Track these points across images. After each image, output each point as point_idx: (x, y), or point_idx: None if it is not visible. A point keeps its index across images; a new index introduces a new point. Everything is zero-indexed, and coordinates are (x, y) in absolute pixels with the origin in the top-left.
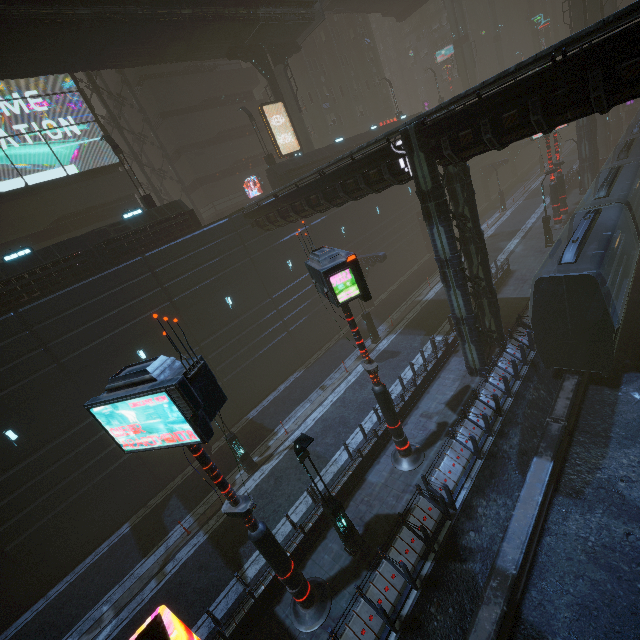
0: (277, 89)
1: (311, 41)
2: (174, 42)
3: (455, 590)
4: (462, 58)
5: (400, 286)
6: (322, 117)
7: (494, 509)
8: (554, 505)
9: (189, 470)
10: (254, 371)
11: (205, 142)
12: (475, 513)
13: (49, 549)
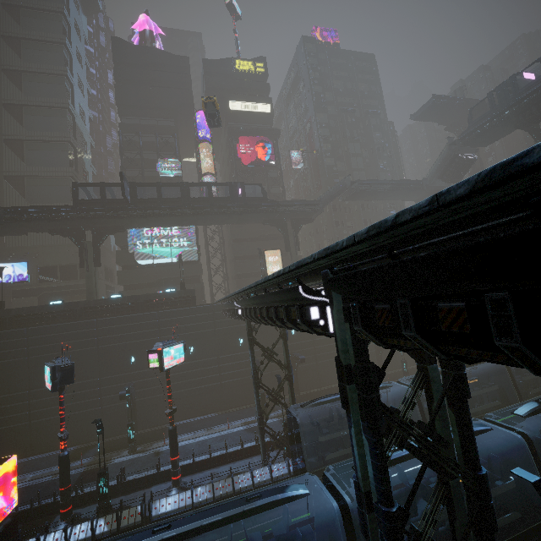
0: (287, 240)
1: (343, 211)
2: (231, 218)
3: None
4: None
5: (330, 388)
6: None
7: None
8: None
9: (119, 436)
10: (187, 397)
11: (252, 256)
12: None
13: (44, 434)
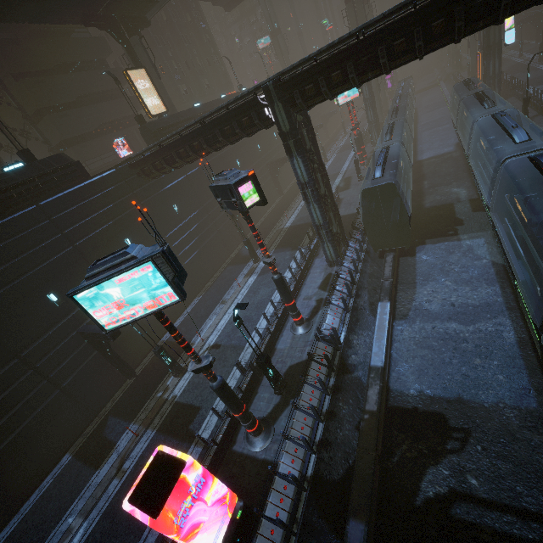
0: (135, 57)
1: (154, 19)
2: (27, 2)
3: (351, 390)
4: (278, 46)
5: (264, 221)
6: (175, 87)
7: (362, 339)
8: (395, 326)
9: (118, 394)
10: None
11: (66, 105)
12: (352, 344)
13: None
